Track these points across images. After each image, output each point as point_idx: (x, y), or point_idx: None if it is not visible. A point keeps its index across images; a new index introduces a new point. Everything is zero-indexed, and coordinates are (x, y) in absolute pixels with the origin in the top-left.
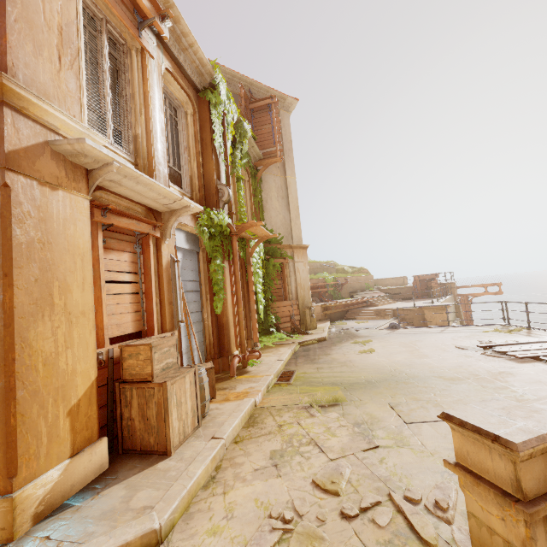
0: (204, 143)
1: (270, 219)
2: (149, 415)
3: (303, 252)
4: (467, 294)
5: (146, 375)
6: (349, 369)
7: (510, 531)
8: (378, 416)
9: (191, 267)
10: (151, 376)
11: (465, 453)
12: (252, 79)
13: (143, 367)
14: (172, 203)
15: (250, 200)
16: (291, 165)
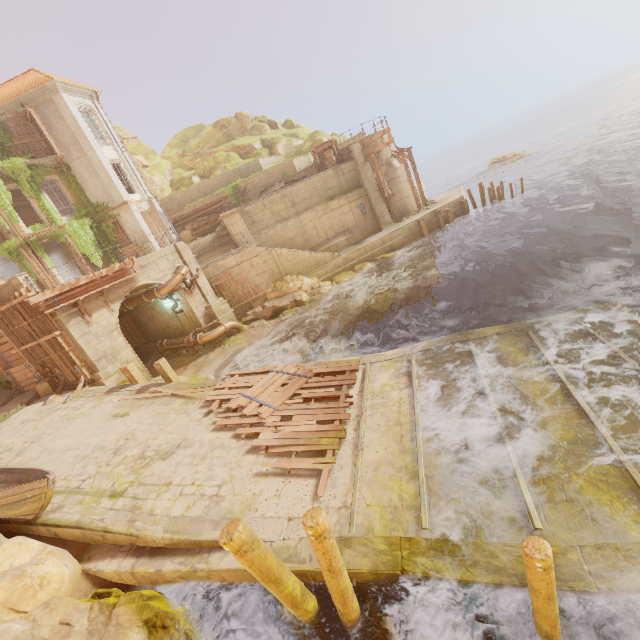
0: None
1: (93, 194)
2: None
3: (126, 207)
4: (372, 152)
5: None
6: None
7: None
8: None
9: (12, 268)
10: None
11: None
12: (14, 97)
13: None
14: None
15: (68, 192)
16: (85, 141)
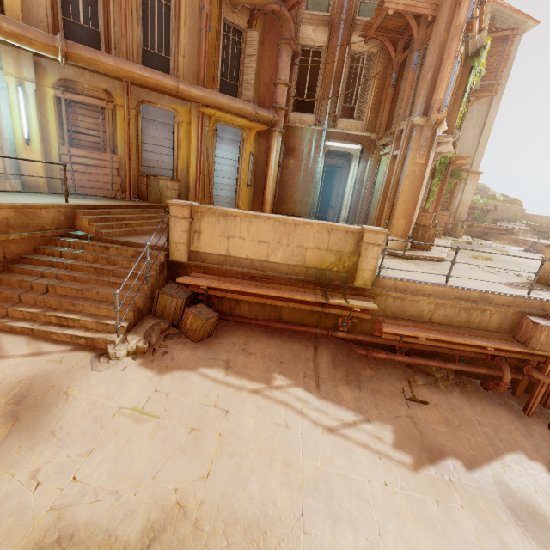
0: (456, 98)
1: (461, 145)
2: (425, 237)
3: (476, 177)
4: None
5: (427, 224)
6: (492, 256)
7: (549, 267)
8: (509, 267)
9: None
10: (429, 225)
11: (547, 254)
12: (502, 5)
13: (426, 221)
14: (445, 151)
15: None
16: (499, 95)
